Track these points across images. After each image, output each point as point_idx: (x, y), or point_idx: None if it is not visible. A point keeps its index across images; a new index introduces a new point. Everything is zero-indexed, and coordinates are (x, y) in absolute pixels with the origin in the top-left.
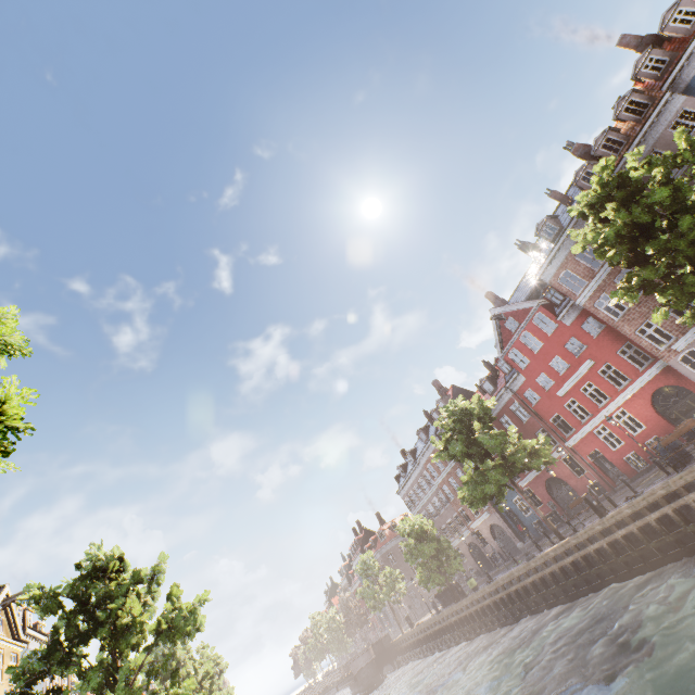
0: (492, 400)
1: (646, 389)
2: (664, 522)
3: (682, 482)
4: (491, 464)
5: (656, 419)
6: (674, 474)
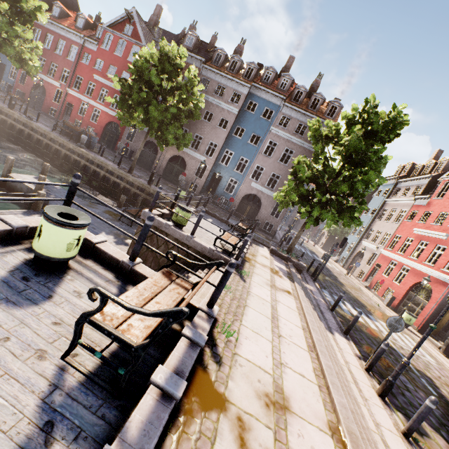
0: (45, 20)
1: (115, 119)
2: (23, 132)
3: (43, 132)
4: (4, 34)
5: (102, 127)
6: (54, 131)
